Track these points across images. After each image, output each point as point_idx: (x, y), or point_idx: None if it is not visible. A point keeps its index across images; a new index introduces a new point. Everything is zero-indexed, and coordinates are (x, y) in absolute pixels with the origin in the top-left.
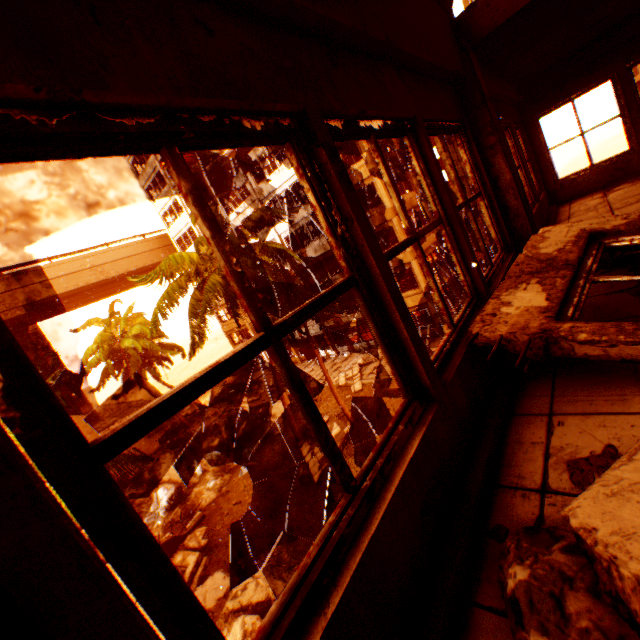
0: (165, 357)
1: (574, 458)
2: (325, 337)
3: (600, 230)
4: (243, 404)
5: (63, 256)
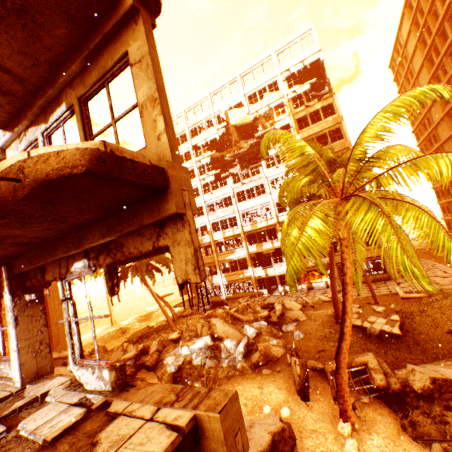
0: (158, 267)
1: None
2: None
3: None
4: None
5: None
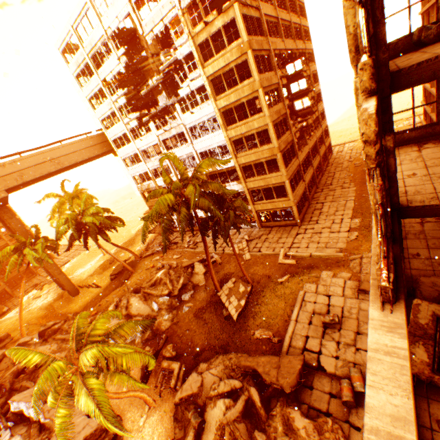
0: (111, 226)
1: (437, 418)
2: None
3: (439, 316)
4: (171, 261)
5: (29, 151)
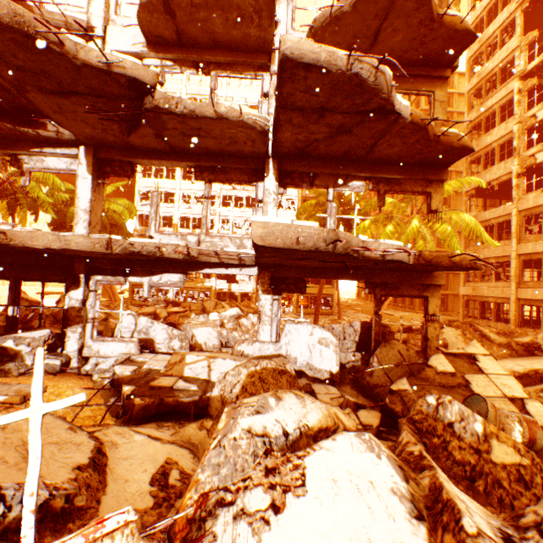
0: None
1: None
2: (253, 295)
3: None
4: None
5: None
